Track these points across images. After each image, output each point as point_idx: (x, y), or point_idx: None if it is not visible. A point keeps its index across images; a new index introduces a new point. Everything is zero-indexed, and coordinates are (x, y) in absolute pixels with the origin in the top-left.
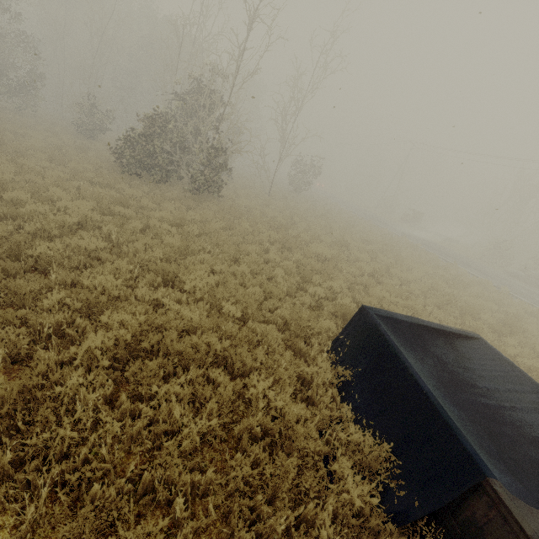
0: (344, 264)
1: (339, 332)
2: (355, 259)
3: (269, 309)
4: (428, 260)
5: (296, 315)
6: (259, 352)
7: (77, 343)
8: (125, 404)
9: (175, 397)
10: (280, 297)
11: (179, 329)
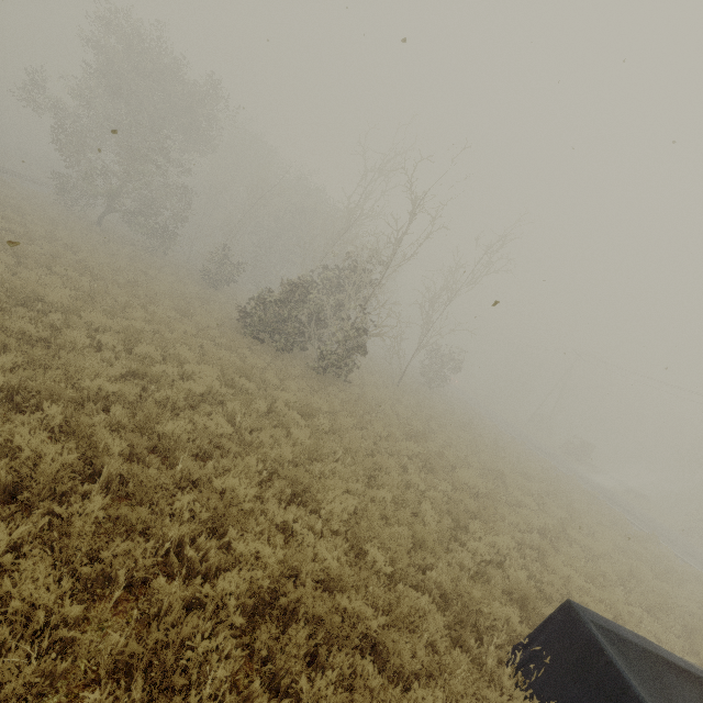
0: (505, 509)
1: (523, 631)
2: (516, 502)
3: (417, 565)
4: (612, 521)
5: (459, 586)
6: (418, 643)
7: (215, 580)
8: (255, 699)
9: (313, 700)
10: (434, 550)
11: (314, 577)
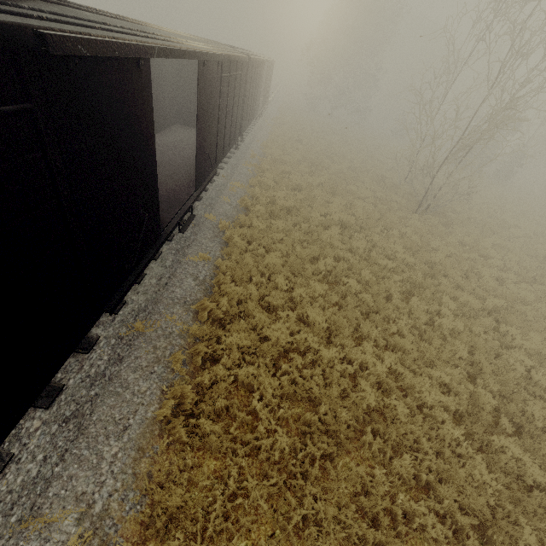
0: None
1: None
2: None
3: None
4: None
5: None
6: None
7: None
8: None
9: None
10: None
11: None
